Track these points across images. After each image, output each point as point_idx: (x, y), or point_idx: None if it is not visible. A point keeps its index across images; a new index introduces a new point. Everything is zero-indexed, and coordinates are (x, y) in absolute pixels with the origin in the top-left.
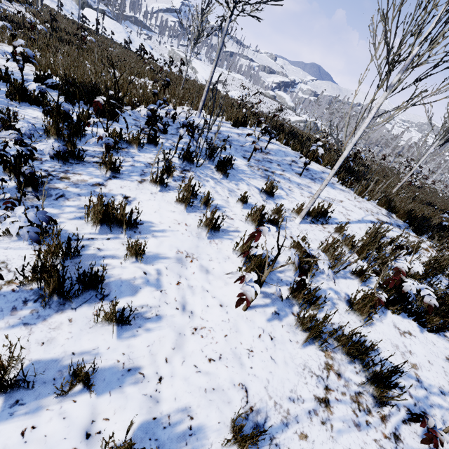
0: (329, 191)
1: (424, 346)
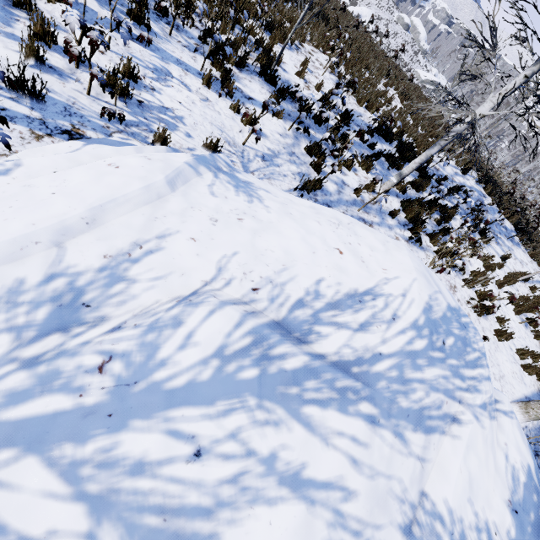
0: (520, 253)
1: None
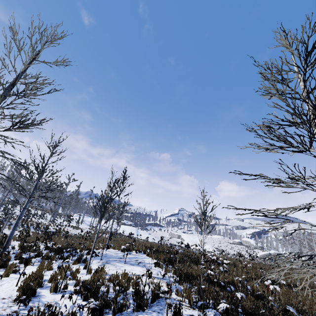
0: (135, 267)
1: (70, 301)
